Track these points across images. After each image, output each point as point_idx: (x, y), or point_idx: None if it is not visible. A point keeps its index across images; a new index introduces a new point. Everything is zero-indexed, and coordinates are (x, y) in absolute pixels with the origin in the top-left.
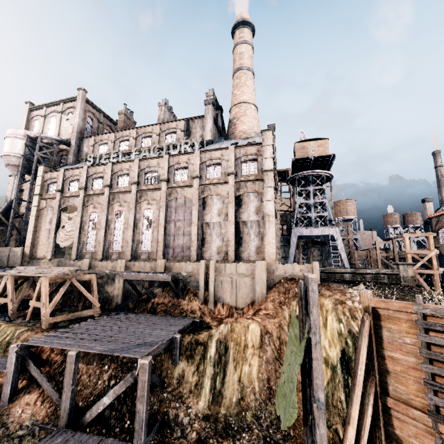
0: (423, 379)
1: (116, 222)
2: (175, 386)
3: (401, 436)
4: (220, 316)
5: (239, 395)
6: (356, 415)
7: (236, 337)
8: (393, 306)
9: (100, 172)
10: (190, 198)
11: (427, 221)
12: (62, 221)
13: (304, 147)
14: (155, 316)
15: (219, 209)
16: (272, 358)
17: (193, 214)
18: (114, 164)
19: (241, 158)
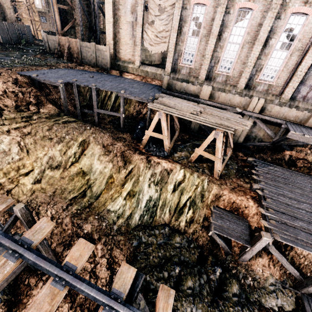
0: None
1: (232, 28)
2: None
3: None
4: None
5: None
6: None
7: None
8: None
9: None
10: None
11: None
12: (150, 13)
13: None
14: (307, 178)
15: None
16: None
17: None
18: None
19: None
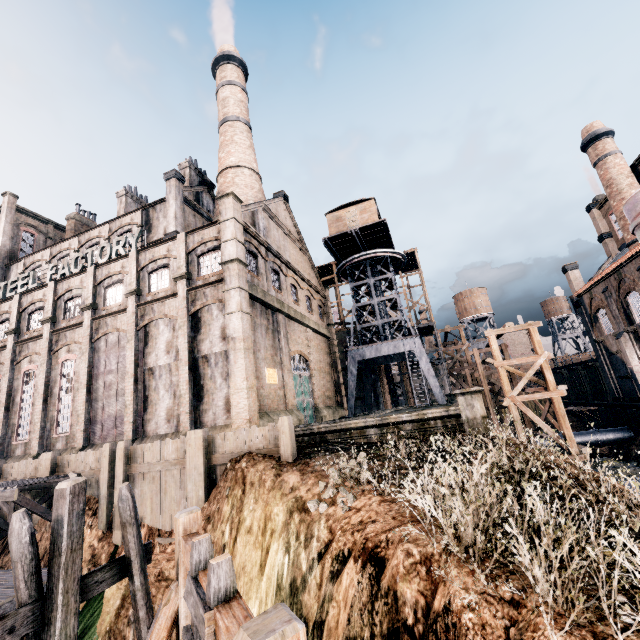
0: None
1: (25, 390)
2: None
3: None
4: None
5: None
6: None
7: None
8: (189, 567)
9: (5, 312)
10: (125, 330)
11: (577, 301)
12: None
13: (340, 218)
14: None
15: (168, 341)
16: None
17: (128, 356)
18: (23, 296)
19: (197, 249)
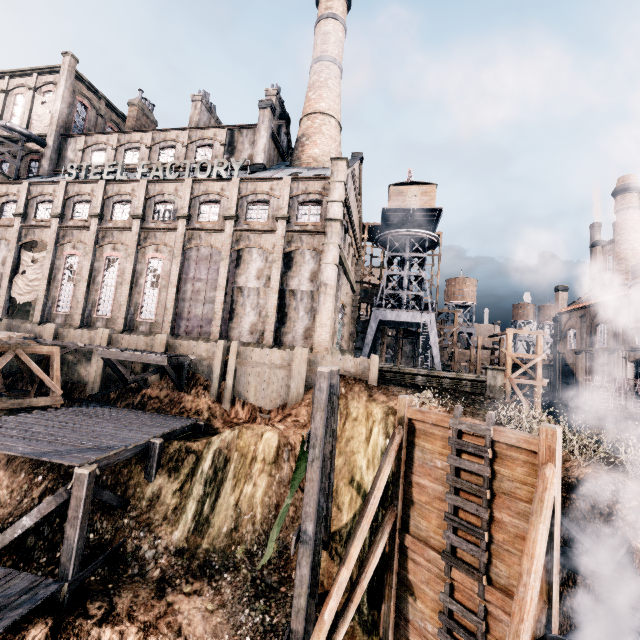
0: (444, 512)
1: (106, 273)
2: (144, 509)
3: (413, 581)
4: (236, 419)
5: (233, 524)
6: (355, 554)
7: (242, 448)
8: (429, 418)
9: (87, 193)
10: (219, 248)
11: (557, 317)
12: (23, 264)
13: (401, 193)
14: (141, 413)
15: (259, 269)
16: (289, 479)
17: (221, 272)
18: (108, 184)
19: (299, 197)
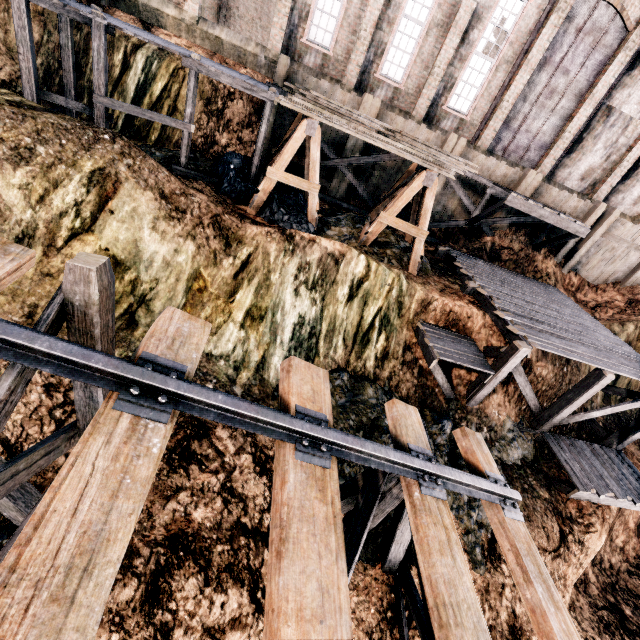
0: None
1: None
2: None
3: None
4: (570, 288)
5: None
6: None
7: None
8: None
9: None
10: (630, 20)
11: None
12: None
13: None
14: (517, 276)
15: None
16: None
17: (609, 73)
18: None
19: None
